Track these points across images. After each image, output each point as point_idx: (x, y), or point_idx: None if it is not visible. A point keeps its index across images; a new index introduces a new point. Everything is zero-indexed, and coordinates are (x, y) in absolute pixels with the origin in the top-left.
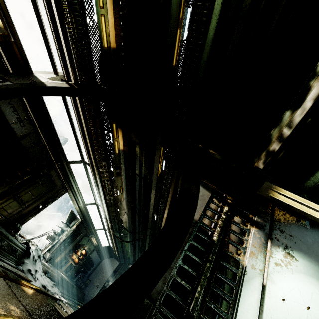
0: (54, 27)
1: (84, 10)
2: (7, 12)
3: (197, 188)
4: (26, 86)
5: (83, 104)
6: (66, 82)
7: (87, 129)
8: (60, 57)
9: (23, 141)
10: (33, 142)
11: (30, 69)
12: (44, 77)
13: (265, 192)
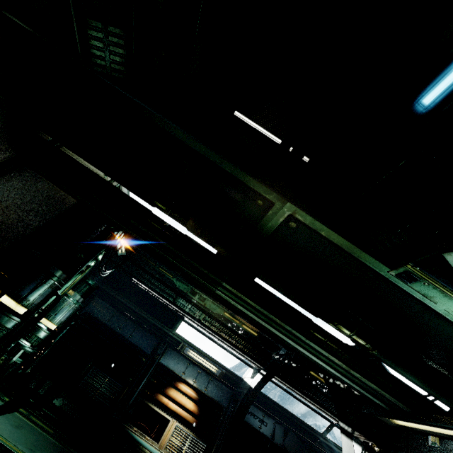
0: (232, 349)
1: (235, 331)
2: (215, 360)
3: (351, 448)
4: (245, 399)
5: (280, 377)
6: (259, 373)
7: (300, 392)
8: (245, 359)
9: (276, 440)
10: (282, 435)
11: (240, 378)
12: (249, 378)
13: (390, 422)
